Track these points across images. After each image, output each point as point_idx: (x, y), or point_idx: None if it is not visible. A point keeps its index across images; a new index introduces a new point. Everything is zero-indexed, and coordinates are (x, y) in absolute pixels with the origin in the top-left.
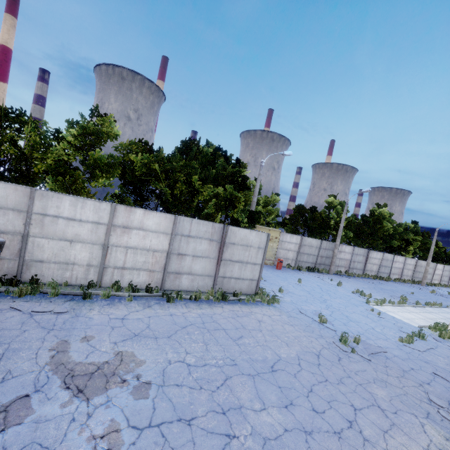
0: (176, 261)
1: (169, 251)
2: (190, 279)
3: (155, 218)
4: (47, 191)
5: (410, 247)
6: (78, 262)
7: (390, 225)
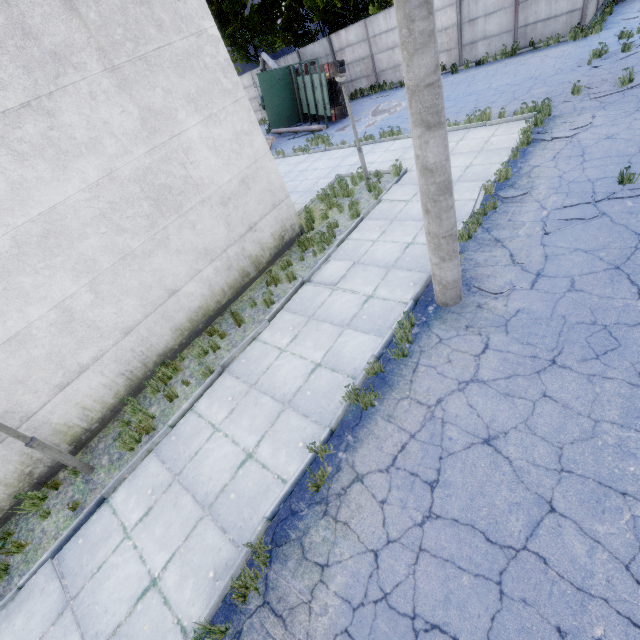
0: (469, 31)
1: (458, 23)
2: (486, 45)
3: None
4: (370, 18)
5: None
6: (400, 64)
7: None
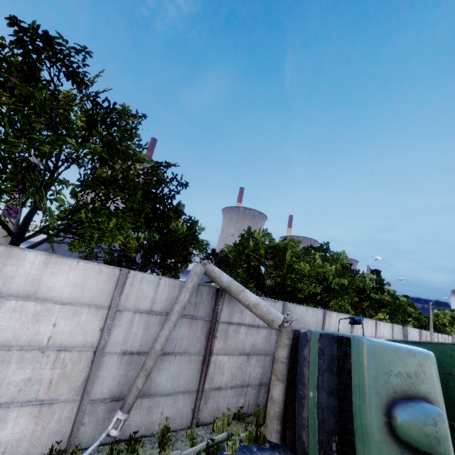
0: None
1: None
2: None
3: (386, 327)
4: None
5: (409, 318)
6: None
7: (397, 300)
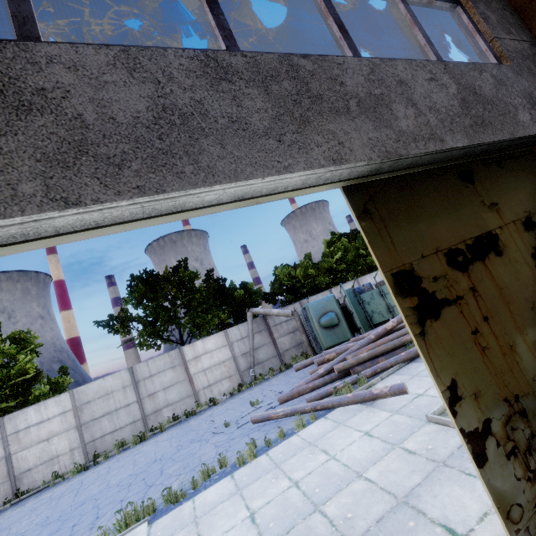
0: None
1: None
2: None
3: None
4: (361, 277)
5: None
6: None
7: None
